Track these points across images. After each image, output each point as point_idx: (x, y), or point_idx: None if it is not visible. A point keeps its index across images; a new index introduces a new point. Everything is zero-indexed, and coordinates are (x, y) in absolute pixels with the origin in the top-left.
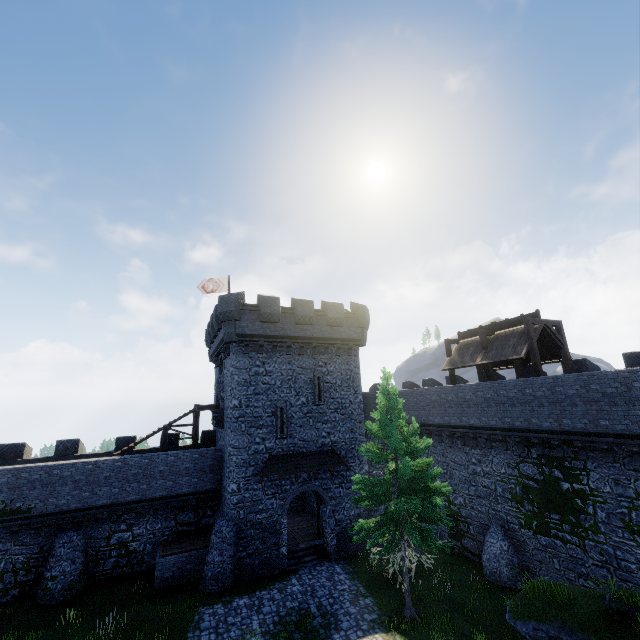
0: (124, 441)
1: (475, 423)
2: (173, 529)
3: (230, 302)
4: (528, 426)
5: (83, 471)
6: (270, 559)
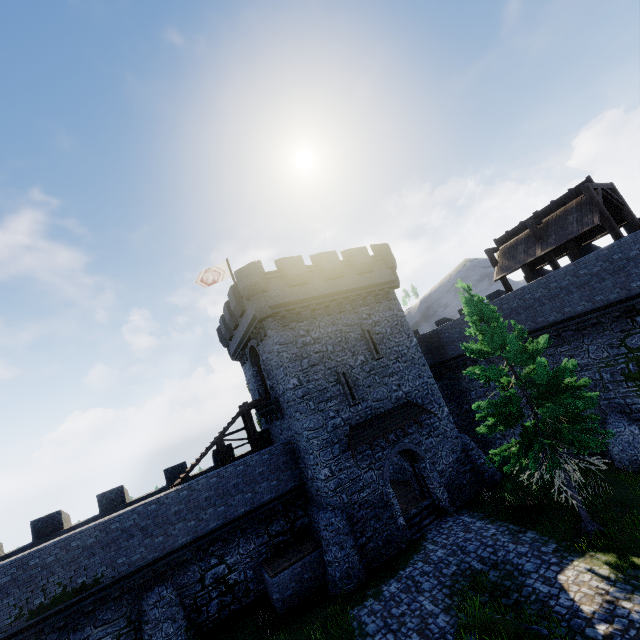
0: (174, 471)
1: (556, 318)
2: (269, 544)
3: (251, 273)
4: (628, 293)
5: (147, 514)
6: (392, 535)
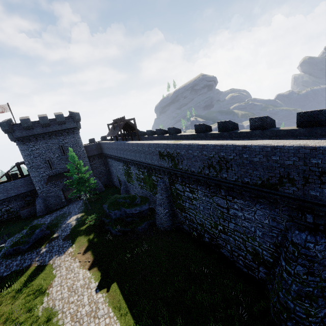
0: None
1: (114, 155)
2: (25, 203)
3: (5, 126)
4: (120, 156)
5: None
6: (59, 203)
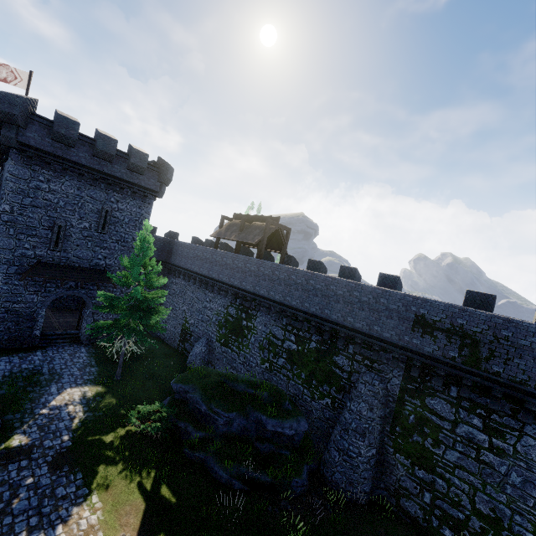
0: None
1: (215, 277)
2: None
3: (14, 104)
4: (240, 286)
5: None
6: (21, 337)
